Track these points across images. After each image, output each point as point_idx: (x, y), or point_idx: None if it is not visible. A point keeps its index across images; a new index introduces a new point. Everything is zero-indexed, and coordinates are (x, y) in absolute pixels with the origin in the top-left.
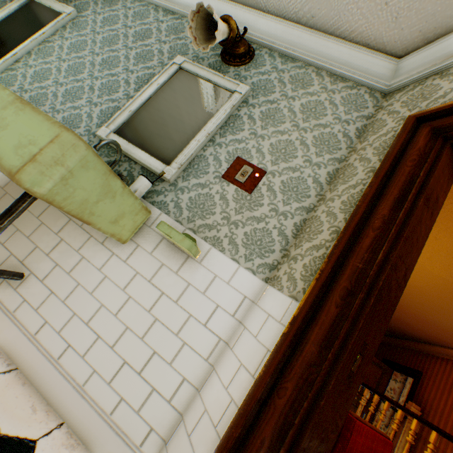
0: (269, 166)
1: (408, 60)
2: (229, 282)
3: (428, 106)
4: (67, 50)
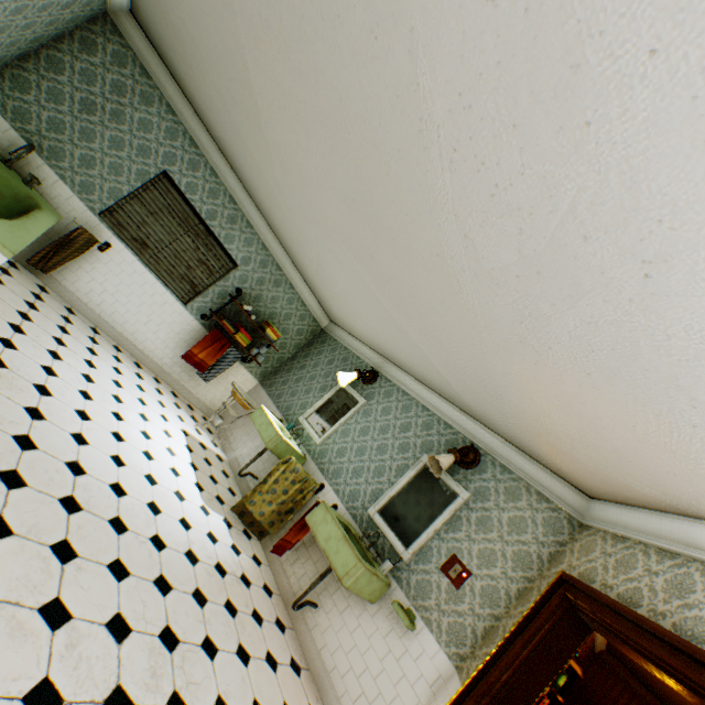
0: (474, 568)
1: (593, 504)
2: (432, 657)
3: (581, 563)
4: (358, 432)
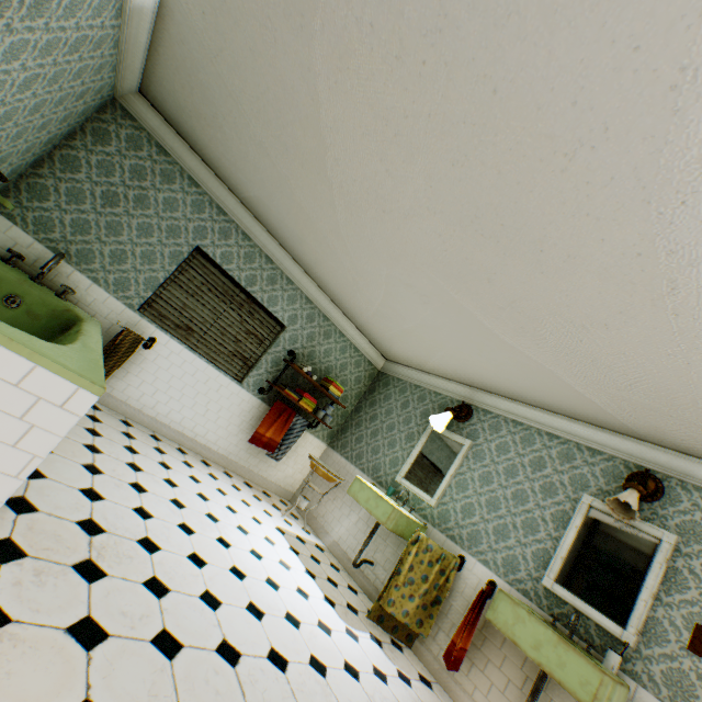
0: None
1: None
2: None
3: None
4: (477, 482)
